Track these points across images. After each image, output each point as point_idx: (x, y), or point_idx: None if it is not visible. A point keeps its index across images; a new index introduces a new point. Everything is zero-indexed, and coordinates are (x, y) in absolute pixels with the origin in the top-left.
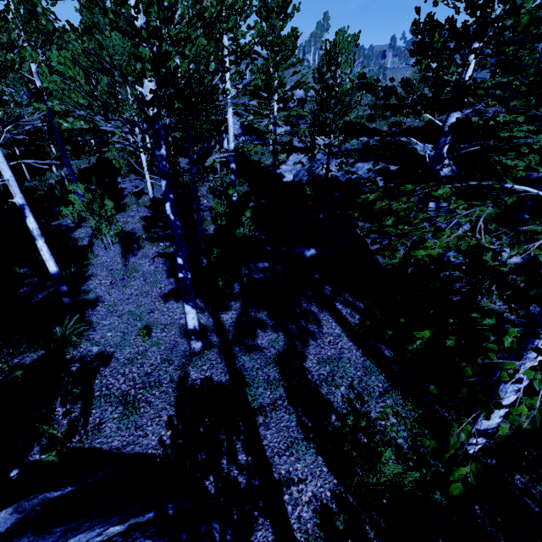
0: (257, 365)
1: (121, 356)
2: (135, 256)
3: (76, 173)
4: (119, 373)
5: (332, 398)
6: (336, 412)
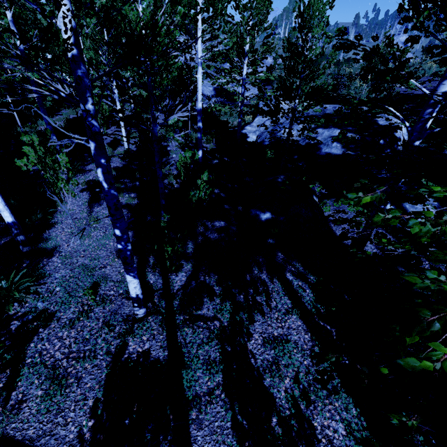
0: (198, 340)
1: (64, 315)
2: (101, 205)
3: (64, 122)
4: (57, 337)
5: (274, 392)
6: (278, 412)
